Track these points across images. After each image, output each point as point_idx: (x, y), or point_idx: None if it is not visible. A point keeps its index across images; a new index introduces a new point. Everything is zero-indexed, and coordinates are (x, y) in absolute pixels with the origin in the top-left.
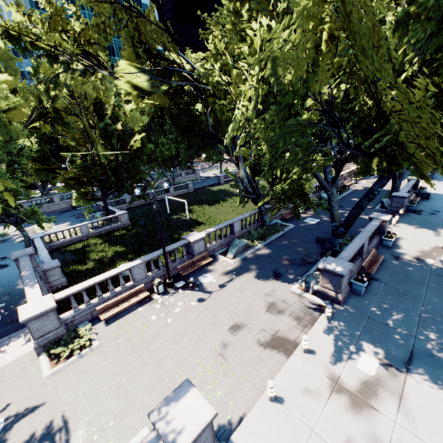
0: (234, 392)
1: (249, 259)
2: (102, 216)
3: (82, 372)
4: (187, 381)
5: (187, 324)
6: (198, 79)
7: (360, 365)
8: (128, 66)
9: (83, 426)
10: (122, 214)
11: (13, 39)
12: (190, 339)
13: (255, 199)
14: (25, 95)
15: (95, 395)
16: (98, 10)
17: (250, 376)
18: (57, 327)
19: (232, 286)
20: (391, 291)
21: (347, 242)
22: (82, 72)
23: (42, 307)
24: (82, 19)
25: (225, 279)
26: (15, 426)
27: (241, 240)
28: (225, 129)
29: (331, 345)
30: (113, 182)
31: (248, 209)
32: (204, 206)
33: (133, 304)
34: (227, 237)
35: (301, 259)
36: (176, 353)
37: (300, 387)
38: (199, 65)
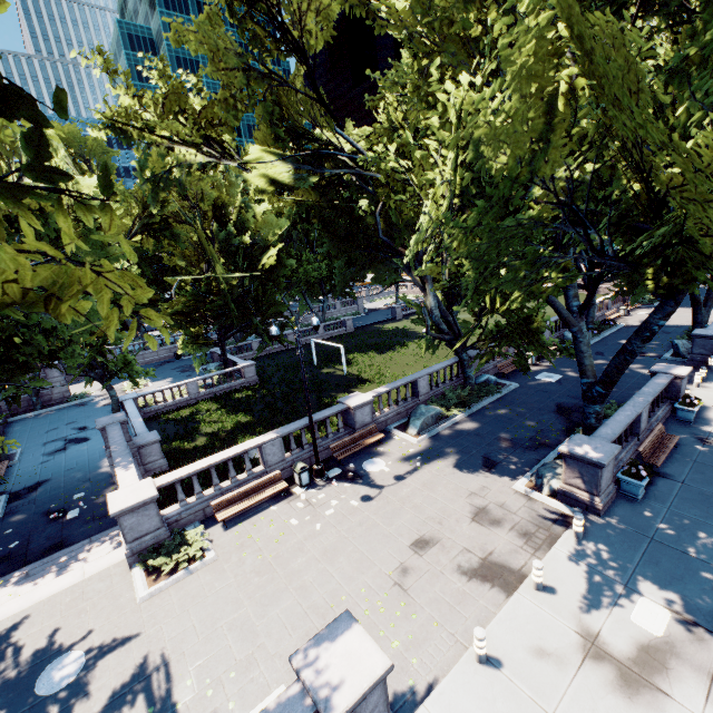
0: (419, 644)
1: (443, 438)
2: (217, 369)
3: (190, 596)
4: (347, 613)
5: (346, 534)
6: (364, 166)
7: (636, 618)
8: (263, 152)
9: (192, 675)
10: (247, 367)
11: (118, 129)
12: (349, 557)
13: (452, 342)
14: (126, 201)
15: (209, 631)
16: (227, 82)
17: (445, 622)
18: (157, 527)
19: (415, 478)
20: (693, 497)
21: (611, 413)
22: (200, 165)
23: (139, 496)
24: (204, 94)
25: (404, 467)
26: (100, 665)
27: (429, 407)
28: (404, 234)
29: (584, 581)
30: (236, 318)
31: (442, 359)
32: (370, 354)
33: (264, 500)
34: (407, 401)
35: (530, 440)
36: (329, 577)
37: (530, 645)
38: (365, 144)
